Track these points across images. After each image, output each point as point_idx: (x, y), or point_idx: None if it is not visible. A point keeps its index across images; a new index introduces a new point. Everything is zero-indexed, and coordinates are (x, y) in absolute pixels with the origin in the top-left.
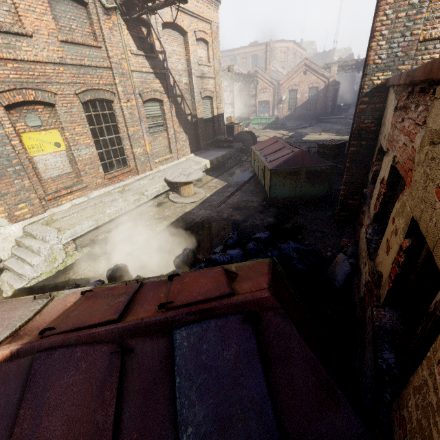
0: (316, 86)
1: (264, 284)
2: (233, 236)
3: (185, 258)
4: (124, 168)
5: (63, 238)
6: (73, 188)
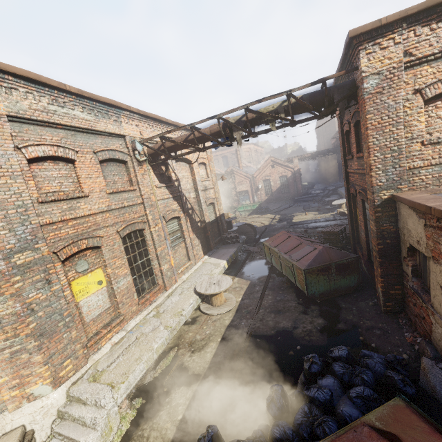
0: (285, 174)
1: None
2: (316, 361)
3: (282, 403)
4: (153, 288)
5: (118, 397)
6: (112, 324)
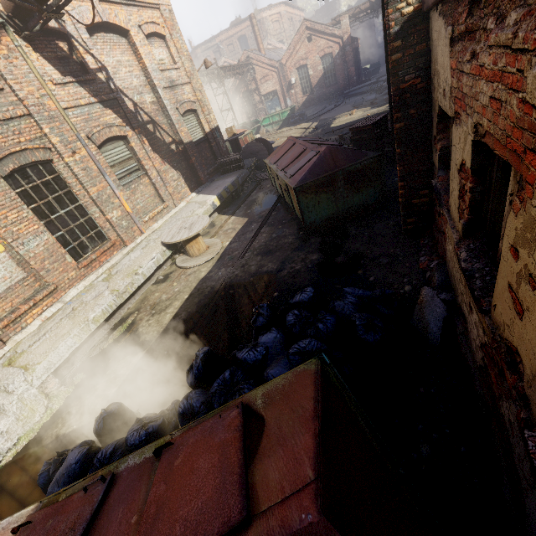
0: (329, 52)
1: (306, 464)
2: (262, 312)
3: (200, 370)
4: (103, 245)
5: (34, 379)
6: (37, 298)
